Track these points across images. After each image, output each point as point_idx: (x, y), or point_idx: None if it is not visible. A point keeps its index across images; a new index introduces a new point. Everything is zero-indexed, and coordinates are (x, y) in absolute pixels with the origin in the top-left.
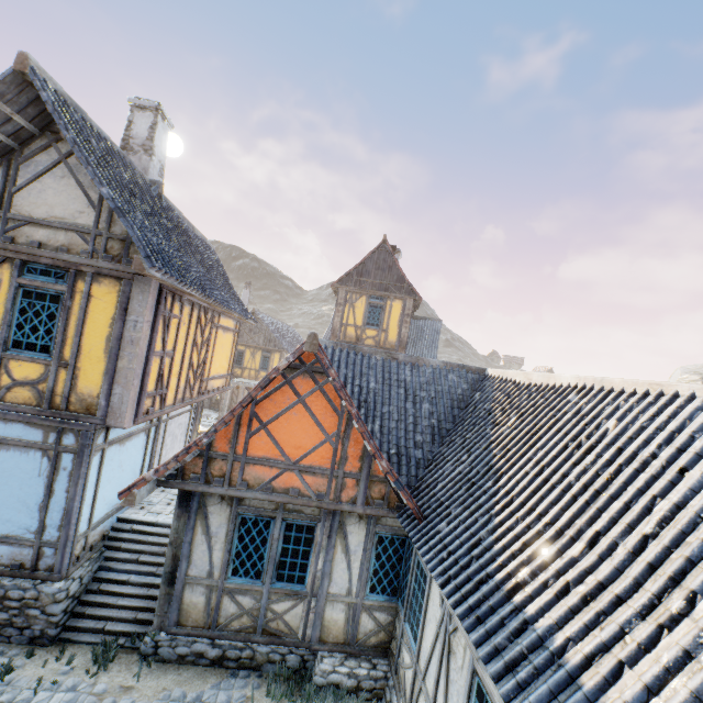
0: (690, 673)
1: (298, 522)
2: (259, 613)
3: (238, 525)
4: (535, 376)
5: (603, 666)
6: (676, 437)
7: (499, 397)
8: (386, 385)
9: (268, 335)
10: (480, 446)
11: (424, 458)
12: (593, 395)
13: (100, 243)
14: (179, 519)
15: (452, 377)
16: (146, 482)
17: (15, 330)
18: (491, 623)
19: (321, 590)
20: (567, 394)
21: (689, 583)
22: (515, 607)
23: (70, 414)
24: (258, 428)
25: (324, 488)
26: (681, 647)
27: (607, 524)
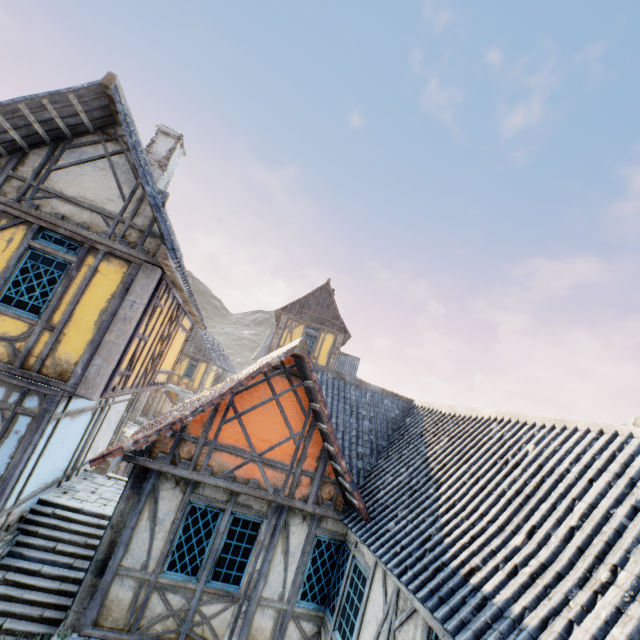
0: (623, 624)
1: (245, 517)
2: (187, 615)
3: (187, 514)
4: (460, 408)
5: (556, 626)
6: (581, 458)
7: (428, 423)
8: (334, 399)
9: (200, 345)
10: (417, 461)
11: (364, 469)
12: (512, 426)
13: (120, 228)
14: (128, 500)
15: (387, 402)
16: (123, 452)
17: (11, 286)
18: (454, 601)
19: (255, 592)
20: (489, 424)
21: (609, 560)
22: (474, 587)
23: (41, 377)
24: (233, 417)
25: (281, 483)
26: (614, 605)
27: (540, 520)
